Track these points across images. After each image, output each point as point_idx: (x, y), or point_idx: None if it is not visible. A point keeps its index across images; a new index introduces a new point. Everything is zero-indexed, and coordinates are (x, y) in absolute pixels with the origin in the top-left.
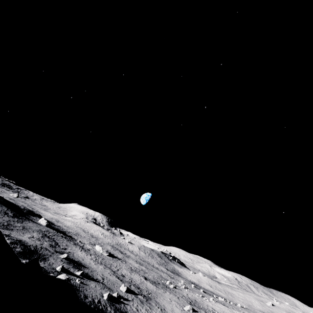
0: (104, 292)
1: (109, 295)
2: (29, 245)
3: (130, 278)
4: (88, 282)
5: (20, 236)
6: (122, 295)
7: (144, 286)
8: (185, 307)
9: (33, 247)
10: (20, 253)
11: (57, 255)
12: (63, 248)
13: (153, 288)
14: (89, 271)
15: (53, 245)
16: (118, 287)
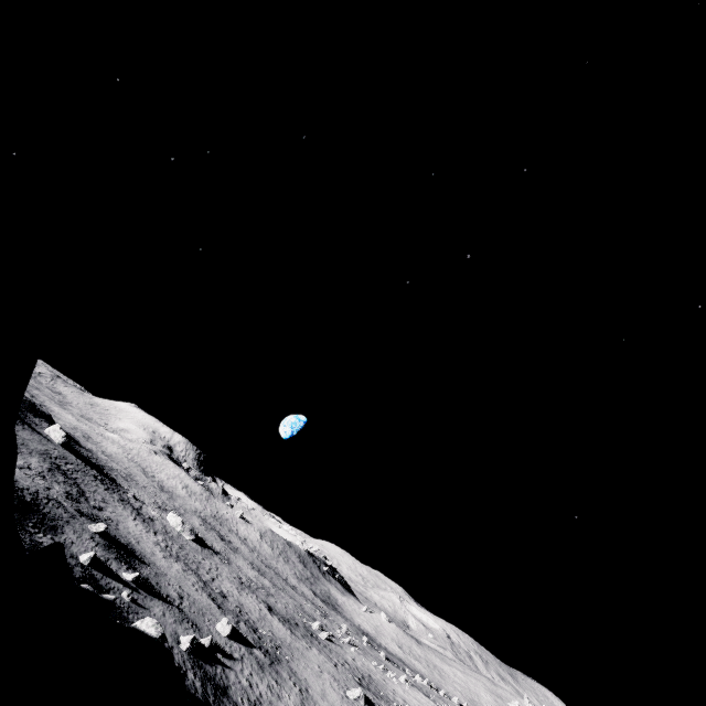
0: (183, 631)
1: (193, 642)
2: (21, 487)
3: (239, 603)
4: (148, 603)
5: None
6: (220, 644)
7: (266, 627)
8: (349, 692)
9: (31, 495)
10: None
11: (83, 523)
12: (95, 507)
13: (285, 636)
14: (152, 574)
15: (74, 496)
16: (213, 624)
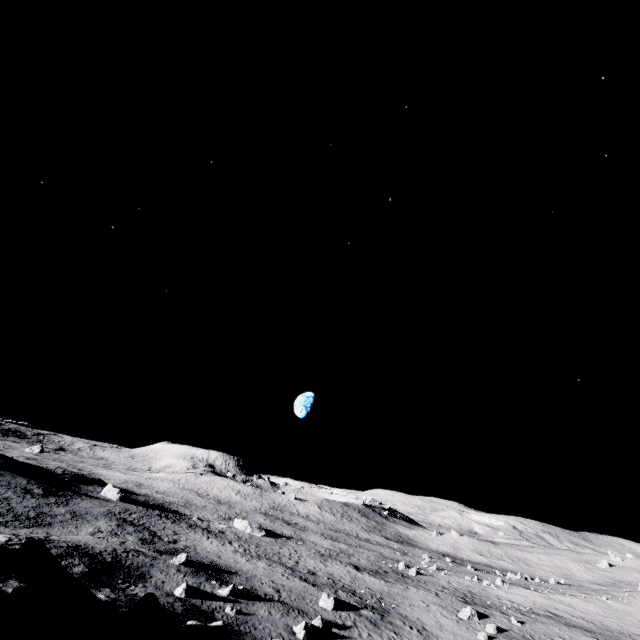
0: (293, 621)
1: (307, 627)
2: (99, 552)
3: (328, 574)
4: (251, 608)
5: (71, 535)
6: (330, 619)
7: (361, 586)
8: (461, 614)
9: (110, 555)
10: (85, 576)
11: (165, 560)
12: (170, 541)
13: (381, 586)
14: (243, 581)
15: (148, 540)
16: (315, 603)
